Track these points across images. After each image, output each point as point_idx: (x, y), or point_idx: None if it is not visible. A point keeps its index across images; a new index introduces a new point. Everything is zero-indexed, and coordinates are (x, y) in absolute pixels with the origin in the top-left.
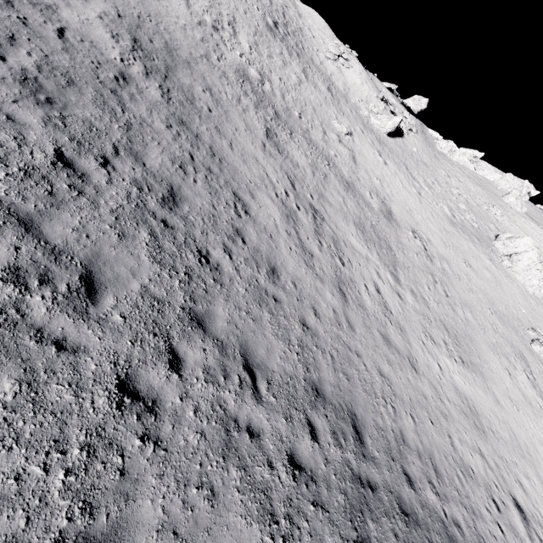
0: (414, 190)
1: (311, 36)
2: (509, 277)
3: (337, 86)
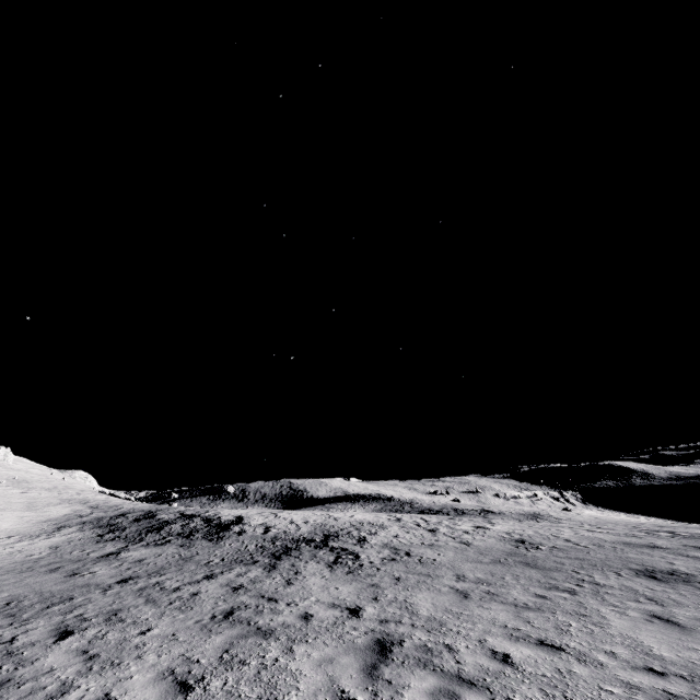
0: None
1: None
2: None
3: None
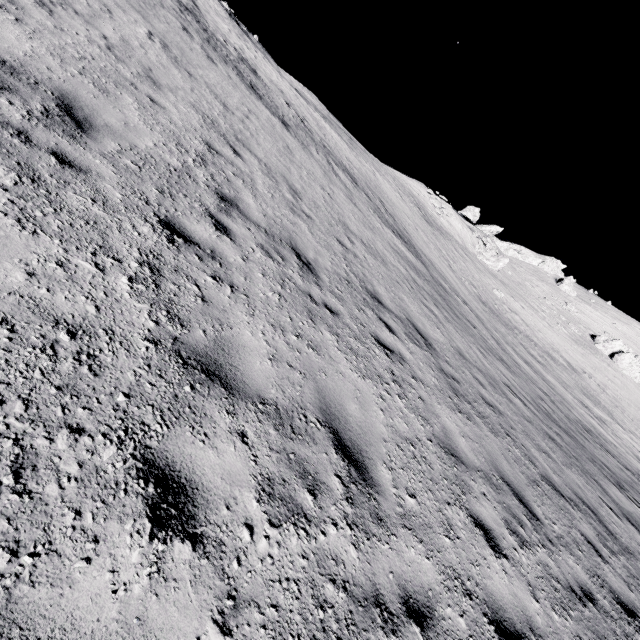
0: (546, 323)
1: (417, 194)
2: (622, 375)
3: (459, 242)
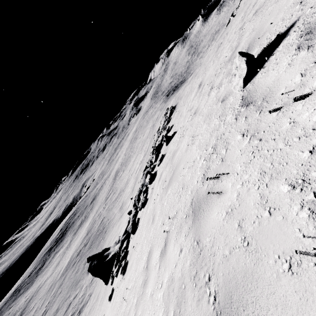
0: None
1: None
2: None
3: None
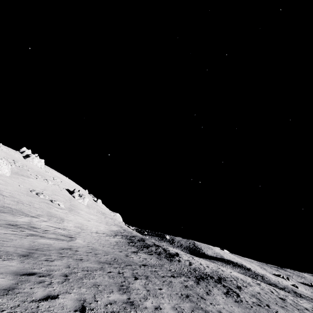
0: None
1: None
2: None
3: None
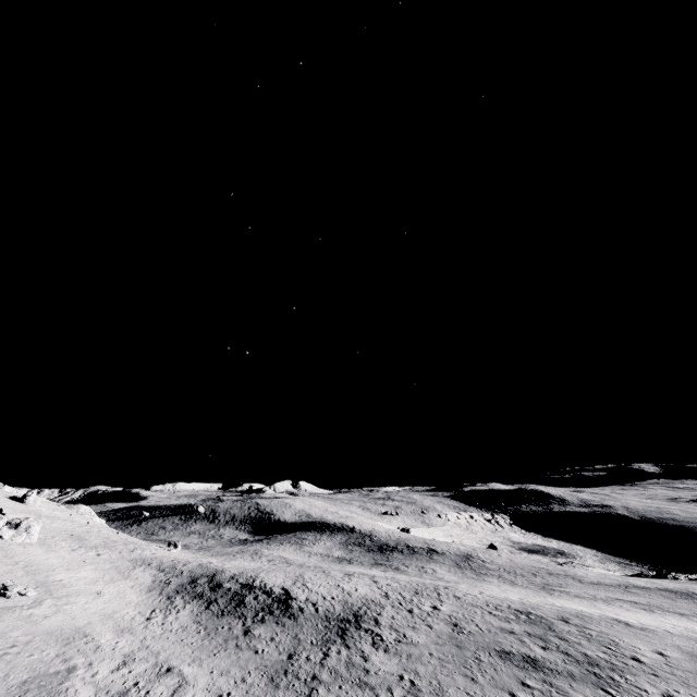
0: None
1: None
2: None
3: None
